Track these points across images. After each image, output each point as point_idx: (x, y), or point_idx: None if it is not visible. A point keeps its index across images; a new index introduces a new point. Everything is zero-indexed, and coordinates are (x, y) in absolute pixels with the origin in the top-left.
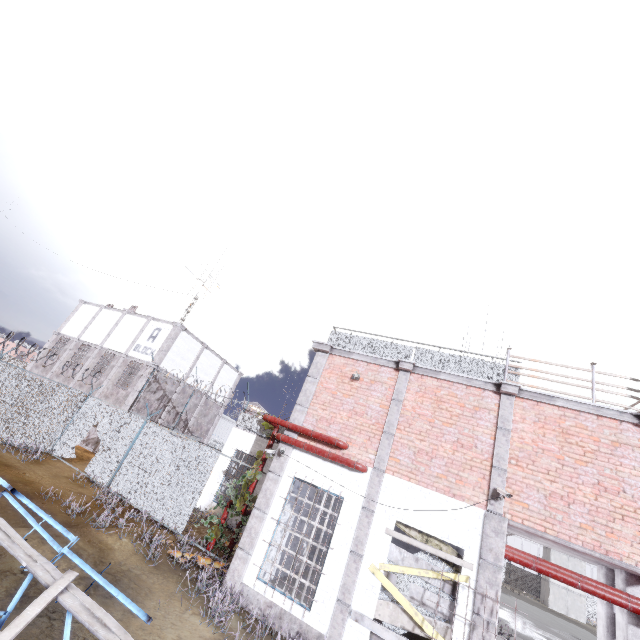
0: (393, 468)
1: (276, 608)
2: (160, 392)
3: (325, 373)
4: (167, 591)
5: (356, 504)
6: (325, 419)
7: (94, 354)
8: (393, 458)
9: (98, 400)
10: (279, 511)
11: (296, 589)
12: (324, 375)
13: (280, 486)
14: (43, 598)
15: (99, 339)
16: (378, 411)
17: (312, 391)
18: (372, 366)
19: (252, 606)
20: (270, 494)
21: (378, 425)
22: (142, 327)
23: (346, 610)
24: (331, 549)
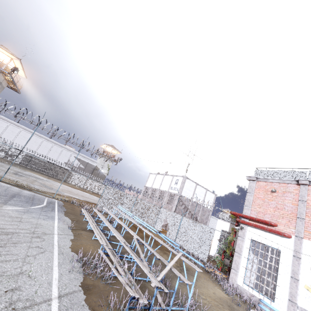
0: (308, 236)
1: (255, 297)
2: (183, 205)
3: (256, 190)
4: (206, 278)
5: (288, 254)
6: (261, 212)
7: (157, 192)
8: (306, 231)
9: (164, 209)
10: (247, 254)
11: (264, 290)
12: (255, 191)
13: (245, 243)
14: (177, 256)
15: (158, 186)
16: (291, 207)
17: (251, 199)
18: (282, 184)
19: (243, 294)
20: (241, 246)
21: (293, 214)
22: (171, 180)
23: (294, 305)
24: (279, 274)
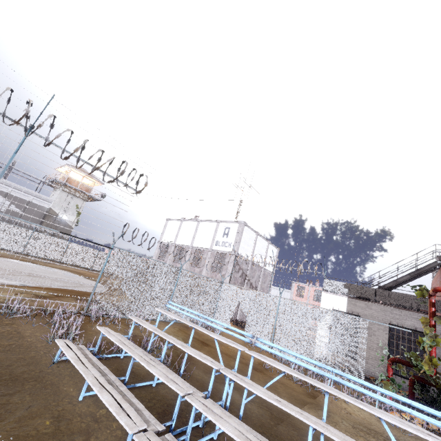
0: None
1: None
2: (240, 271)
3: None
4: None
5: None
6: None
7: (189, 252)
8: None
9: (231, 285)
10: None
11: None
12: None
13: None
14: None
15: (188, 242)
16: None
17: None
18: None
19: None
20: None
21: None
22: (215, 228)
23: None
24: None
